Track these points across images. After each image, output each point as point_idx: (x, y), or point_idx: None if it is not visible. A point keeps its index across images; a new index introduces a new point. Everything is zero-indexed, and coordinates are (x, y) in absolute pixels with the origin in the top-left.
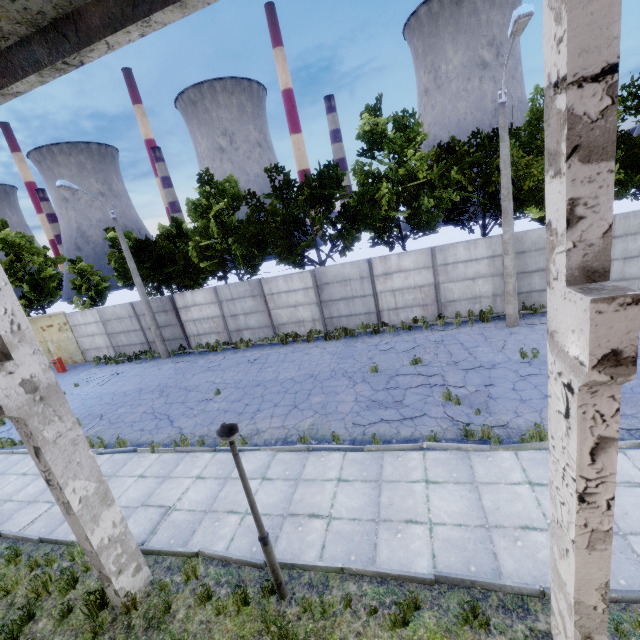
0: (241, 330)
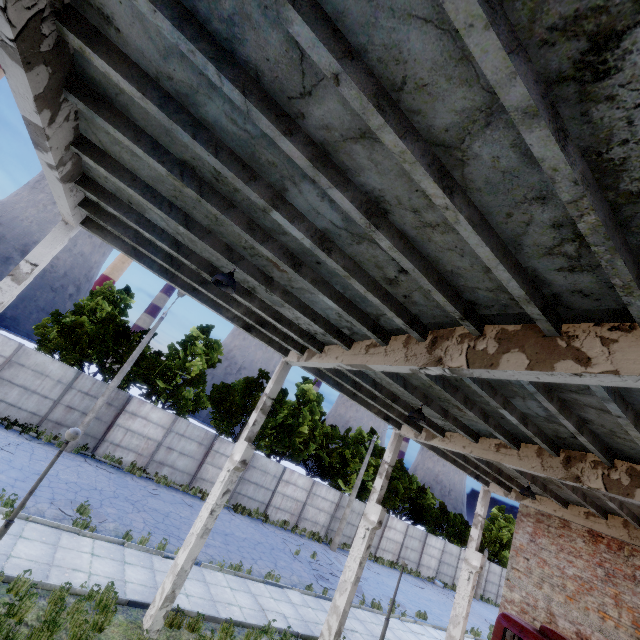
0: (165, 464)
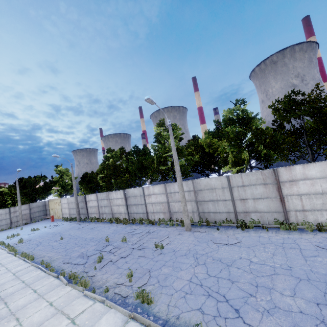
0: (103, 213)
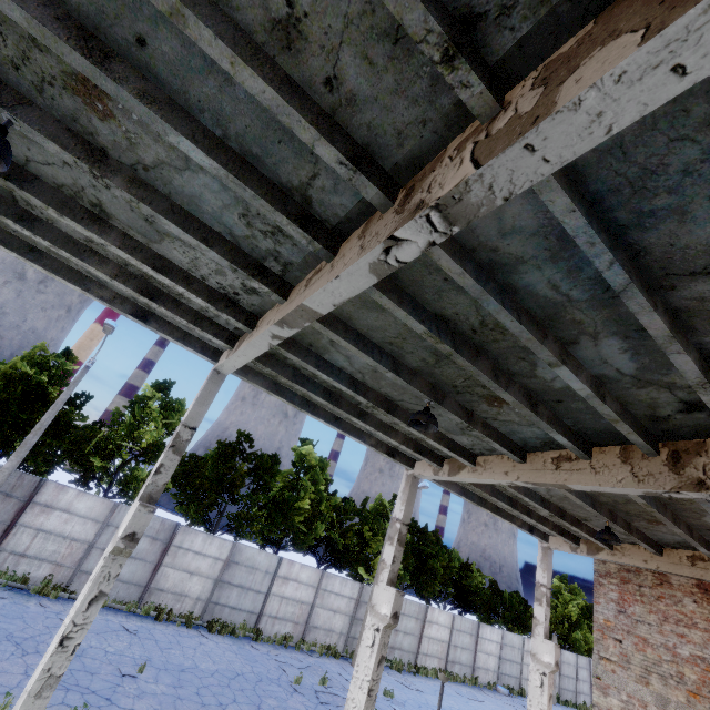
0: None
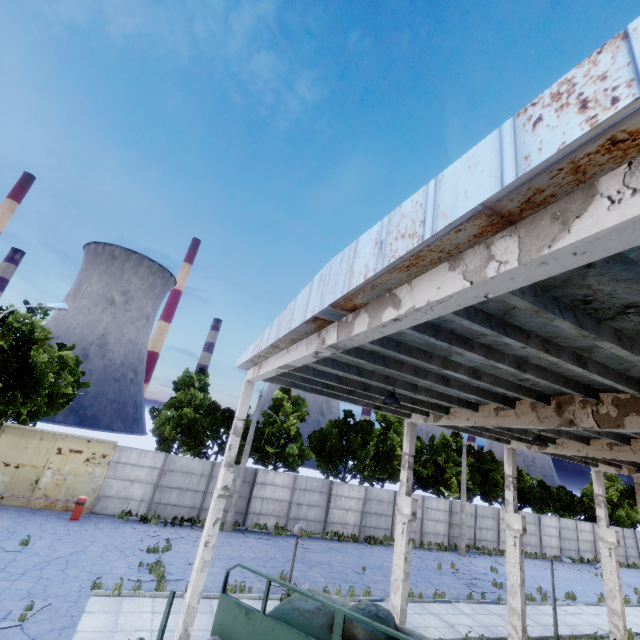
0: (299, 519)
